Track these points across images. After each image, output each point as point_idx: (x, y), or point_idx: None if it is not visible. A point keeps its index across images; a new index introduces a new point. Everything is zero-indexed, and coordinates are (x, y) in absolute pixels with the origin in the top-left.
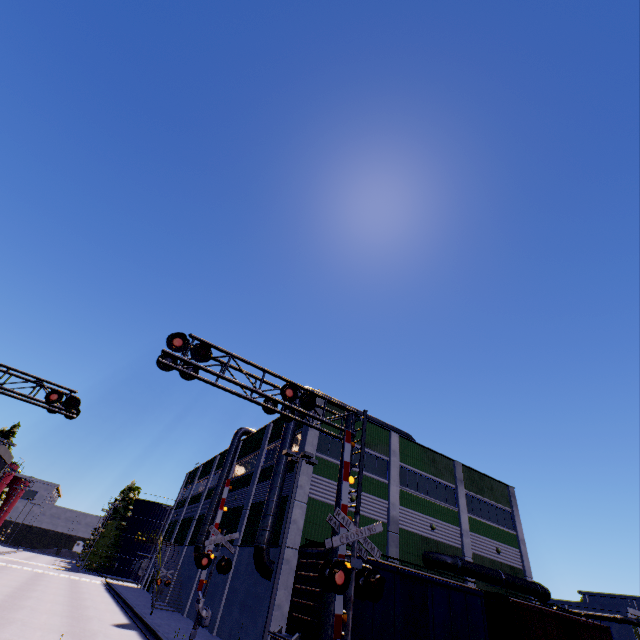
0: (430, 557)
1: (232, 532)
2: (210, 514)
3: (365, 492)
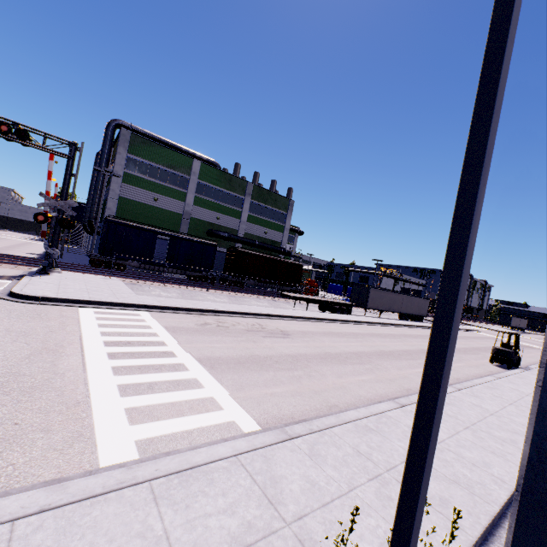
0: (210, 232)
1: None
2: (88, 207)
3: (167, 196)
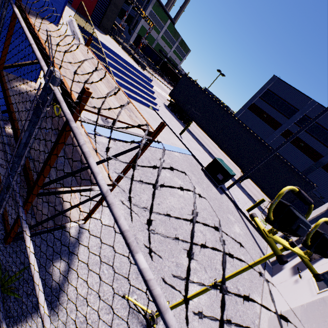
0: (160, 51)
1: (122, 16)
2: None
3: (154, 31)
